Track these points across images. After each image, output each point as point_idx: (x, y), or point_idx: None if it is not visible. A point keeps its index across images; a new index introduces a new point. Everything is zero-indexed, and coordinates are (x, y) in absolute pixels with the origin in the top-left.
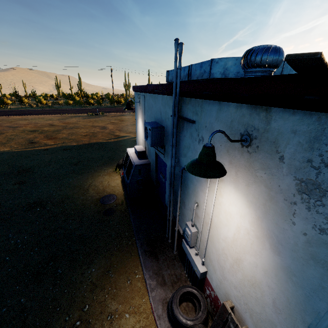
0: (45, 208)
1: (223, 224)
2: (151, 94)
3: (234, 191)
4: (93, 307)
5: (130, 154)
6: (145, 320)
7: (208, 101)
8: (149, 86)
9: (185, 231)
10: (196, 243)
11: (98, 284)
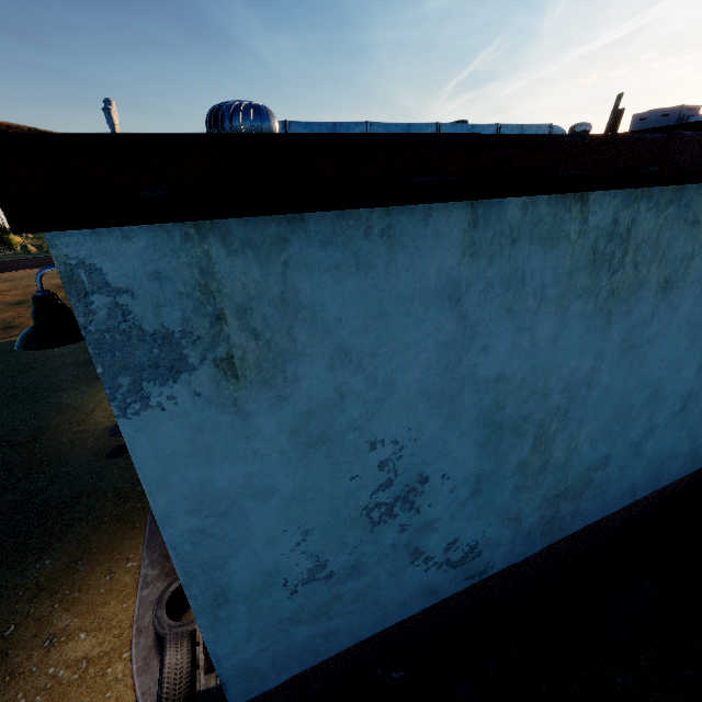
0: None
1: None
2: None
3: None
4: (23, 628)
5: None
6: (114, 639)
7: None
8: None
9: None
10: None
11: (49, 586)
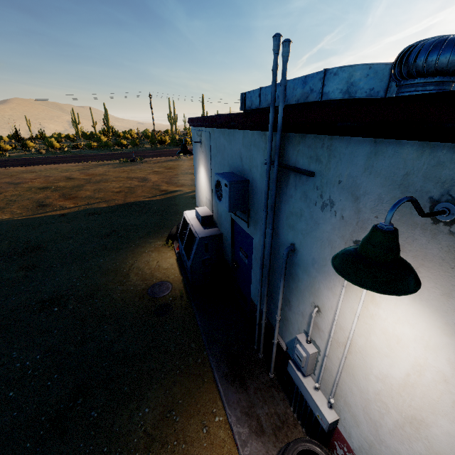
0: (66, 307)
1: (378, 351)
2: (223, 129)
3: (411, 301)
4: None
5: (190, 219)
6: None
7: (347, 138)
8: (219, 117)
9: (294, 349)
10: (315, 369)
11: (156, 435)
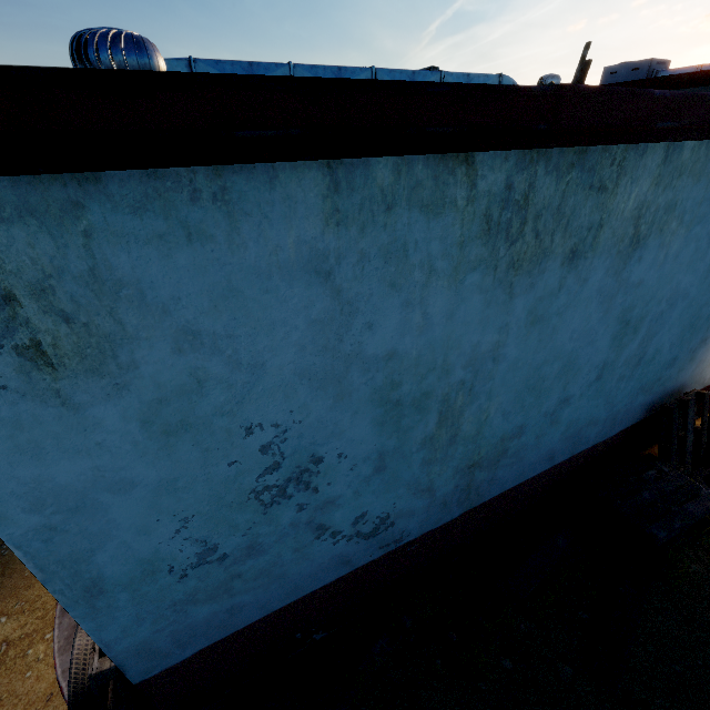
0: None
1: None
2: None
3: None
4: None
5: None
6: (37, 621)
7: None
8: None
9: None
10: None
11: None
